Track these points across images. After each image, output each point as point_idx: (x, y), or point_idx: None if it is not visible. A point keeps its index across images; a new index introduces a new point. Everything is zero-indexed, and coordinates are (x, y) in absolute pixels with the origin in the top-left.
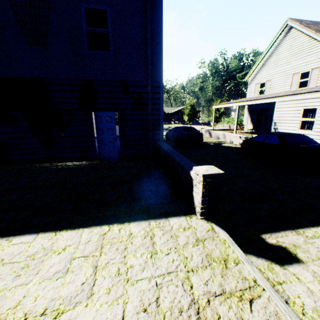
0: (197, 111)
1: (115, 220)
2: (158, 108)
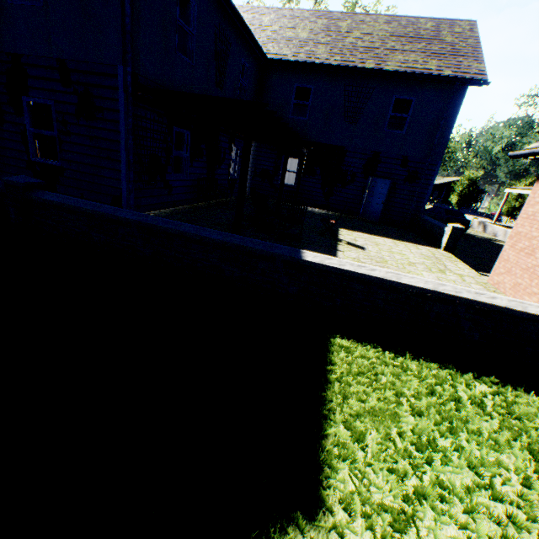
0: (479, 191)
1: (395, 239)
2: (428, 184)
